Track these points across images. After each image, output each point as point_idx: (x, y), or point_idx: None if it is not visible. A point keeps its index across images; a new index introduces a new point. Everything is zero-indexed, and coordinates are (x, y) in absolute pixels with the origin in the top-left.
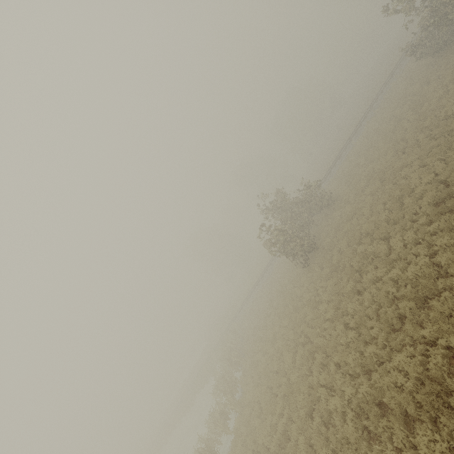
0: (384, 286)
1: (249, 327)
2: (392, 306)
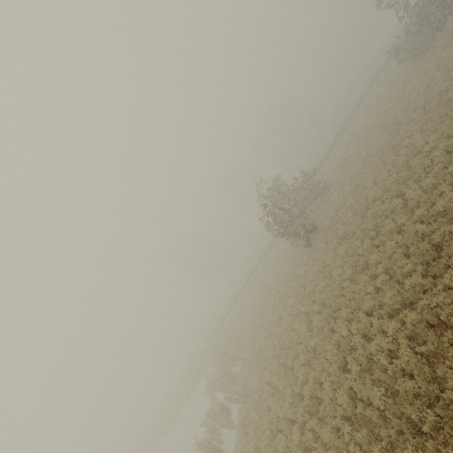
0: (412, 226)
1: (243, 322)
2: (425, 239)
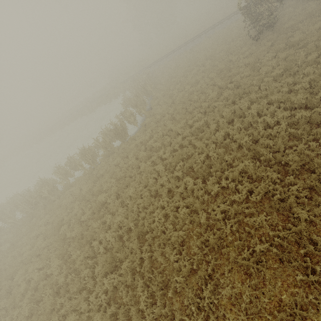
0: None
1: (163, 75)
2: None
